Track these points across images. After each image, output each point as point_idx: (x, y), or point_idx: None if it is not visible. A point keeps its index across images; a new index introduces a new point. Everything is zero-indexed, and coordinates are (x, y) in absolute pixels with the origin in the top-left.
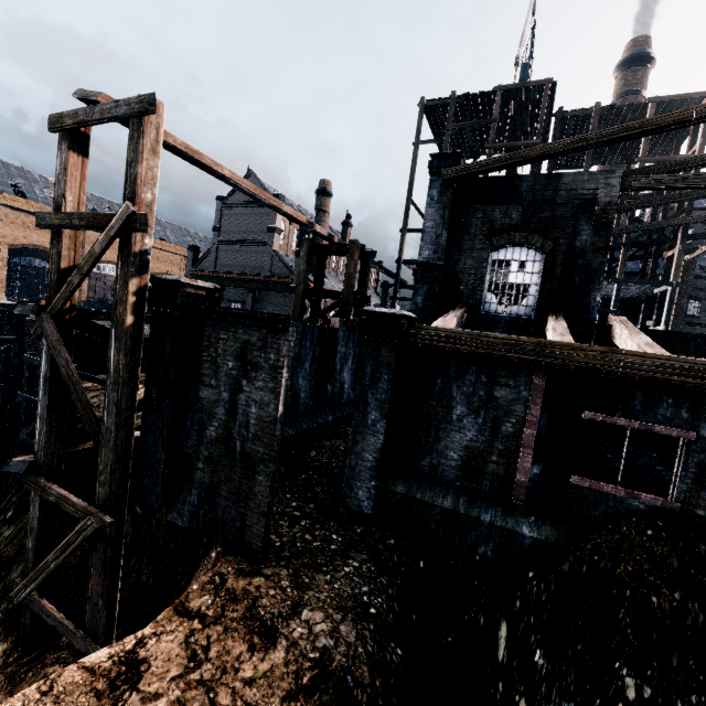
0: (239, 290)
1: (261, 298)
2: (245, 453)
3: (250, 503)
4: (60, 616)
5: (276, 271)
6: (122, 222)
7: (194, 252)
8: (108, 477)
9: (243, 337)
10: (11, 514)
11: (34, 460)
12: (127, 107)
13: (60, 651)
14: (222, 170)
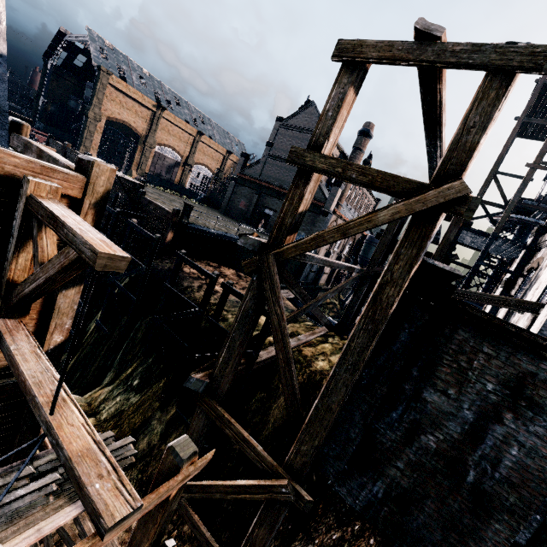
0: (275, 200)
1: None
2: (480, 489)
3: (470, 542)
4: (208, 535)
5: None
6: (445, 200)
7: (245, 158)
8: (312, 451)
9: (525, 365)
10: (137, 383)
11: (210, 382)
12: (497, 55)
13: (183, 543)
14: (443, 130)
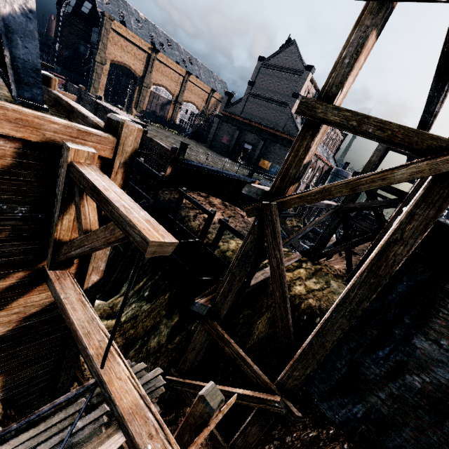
0: (254, 136)
1: (269, 146)
2: None
3: None
4: None
5: (287, 130)
6: None
7: (229, 97)
8: (304, 378)
9: None
10: (147, 294)
11: (212, 307)
12: None
13: None
14: None
